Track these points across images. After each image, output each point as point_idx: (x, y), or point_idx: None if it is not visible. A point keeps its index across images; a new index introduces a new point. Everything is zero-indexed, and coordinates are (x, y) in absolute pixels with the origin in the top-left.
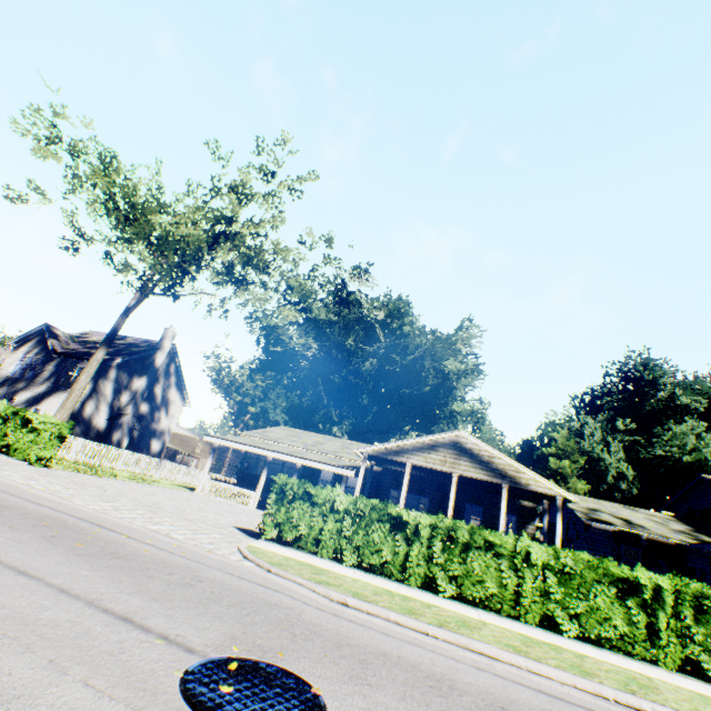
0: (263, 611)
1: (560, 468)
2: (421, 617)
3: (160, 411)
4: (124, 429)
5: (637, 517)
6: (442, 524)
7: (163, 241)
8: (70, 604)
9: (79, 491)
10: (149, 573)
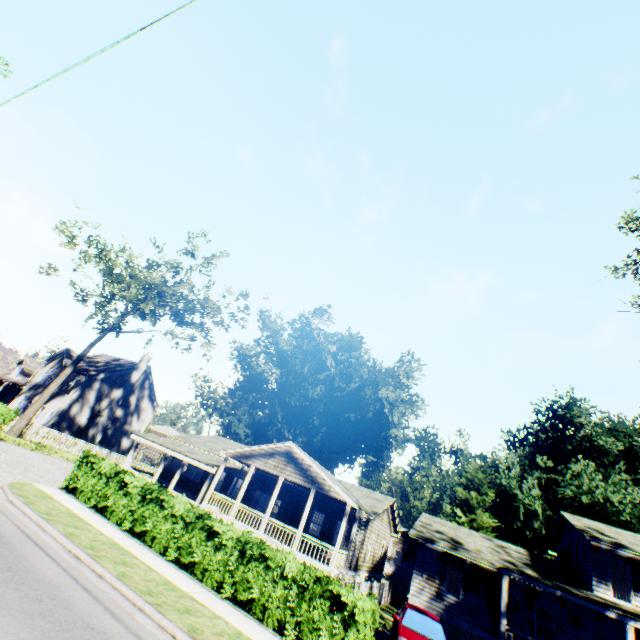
0: None
1: (467, 498)
2: (46, 515)
3: (133, 416)
4: (100, 427)
5: (479, 544)
6: (146, 486)
7: None
8: None
9: None
10: None
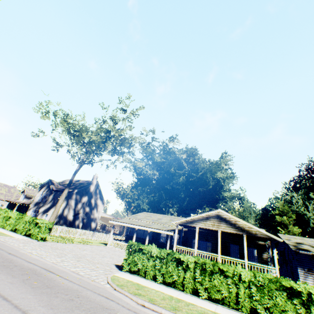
0: (98, 312)
1: (282, 220)
2: (178, 311)
3: (94, 210)
4: (80, 219)
5: None
6: (199, 261)
7: (89, 141)
8: (15, 313)
9: (50, 253)
10: (57, 295)
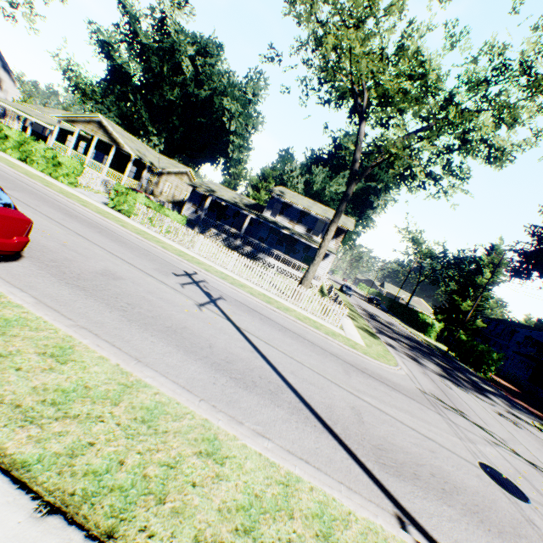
0: None
1: (258, 184)
2: None
3: None
4: None
5: (228, 195)
6: None
7: None
8: None
9: None
10: None
